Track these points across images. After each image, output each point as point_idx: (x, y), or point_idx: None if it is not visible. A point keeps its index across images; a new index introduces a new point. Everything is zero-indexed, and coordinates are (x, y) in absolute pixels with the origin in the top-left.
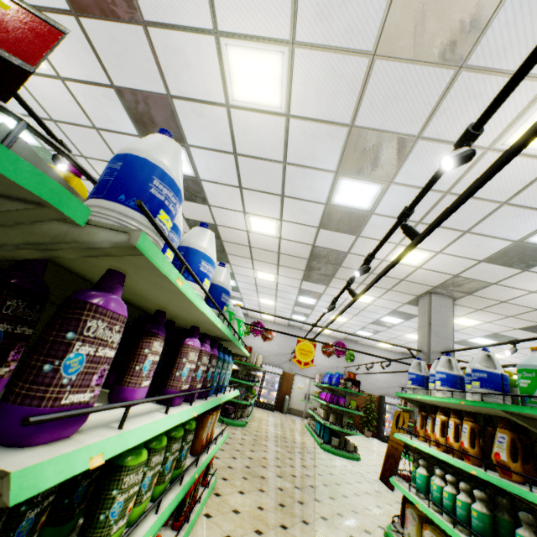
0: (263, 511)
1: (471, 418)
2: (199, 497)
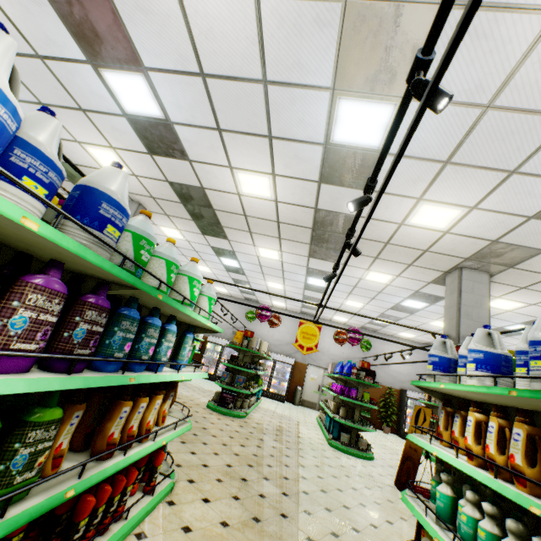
0: (227, 528)
1: (528, 418)
2: (121, 514)
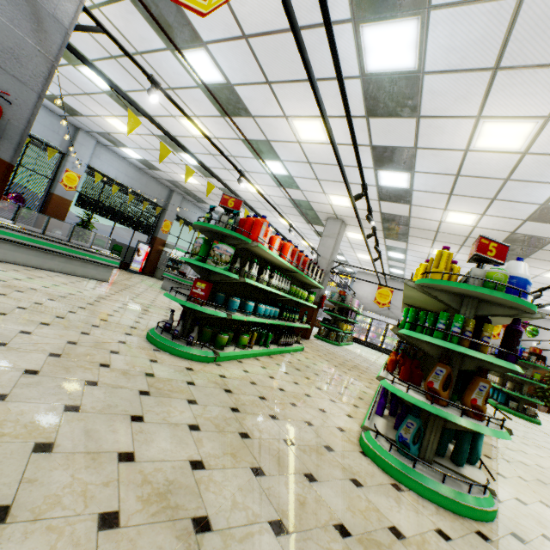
0: None
1: None
2: None
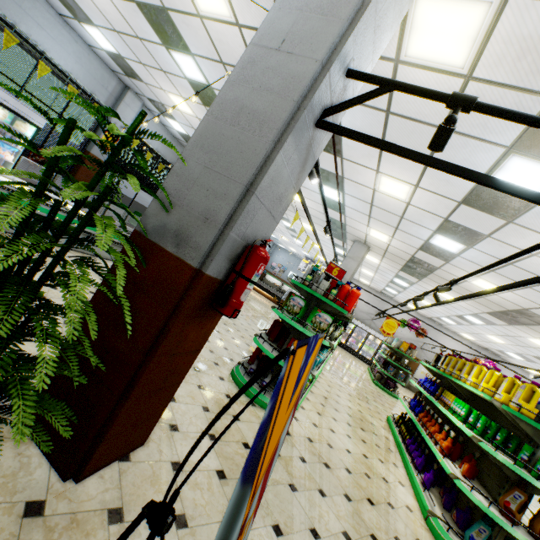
0: None
1: None
2: None
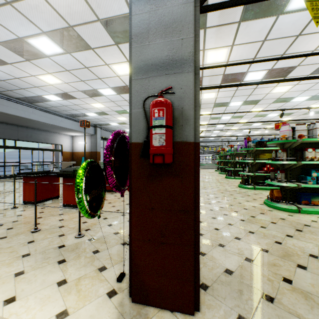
0: None
1: None
2: None
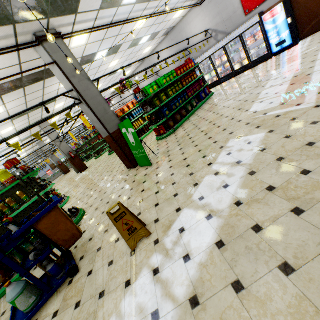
0: None
1: None
2: None
